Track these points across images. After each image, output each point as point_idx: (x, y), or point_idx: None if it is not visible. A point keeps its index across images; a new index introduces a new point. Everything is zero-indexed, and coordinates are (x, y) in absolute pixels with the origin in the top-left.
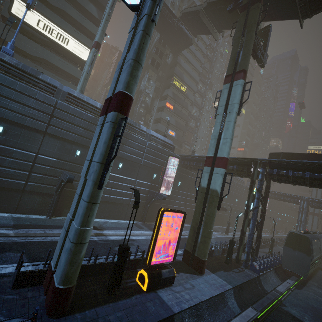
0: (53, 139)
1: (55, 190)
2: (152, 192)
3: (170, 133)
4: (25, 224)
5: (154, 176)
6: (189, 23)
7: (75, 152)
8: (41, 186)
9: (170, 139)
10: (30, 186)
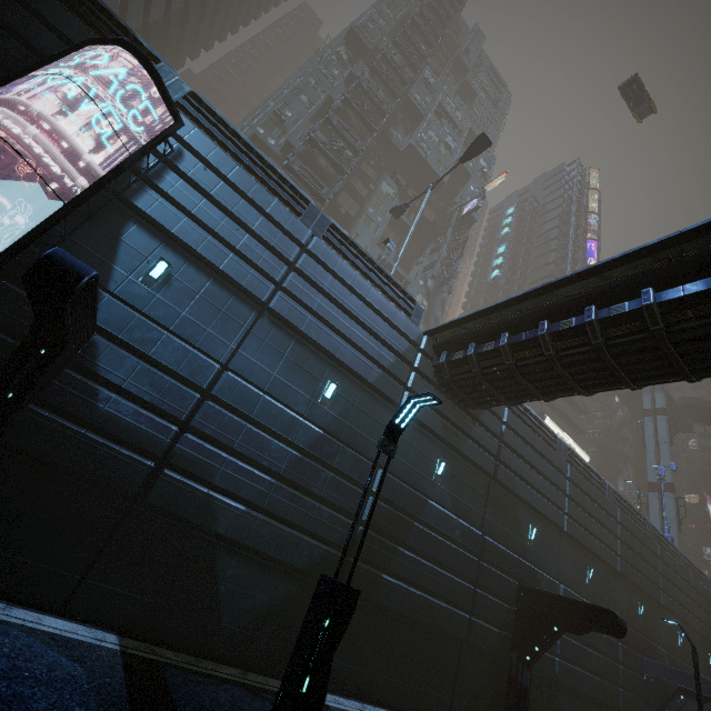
0: None
1: None
2: None
3: None
4: None
5: None
6: (699, 414)
7: None
8: None
9: None
10: None
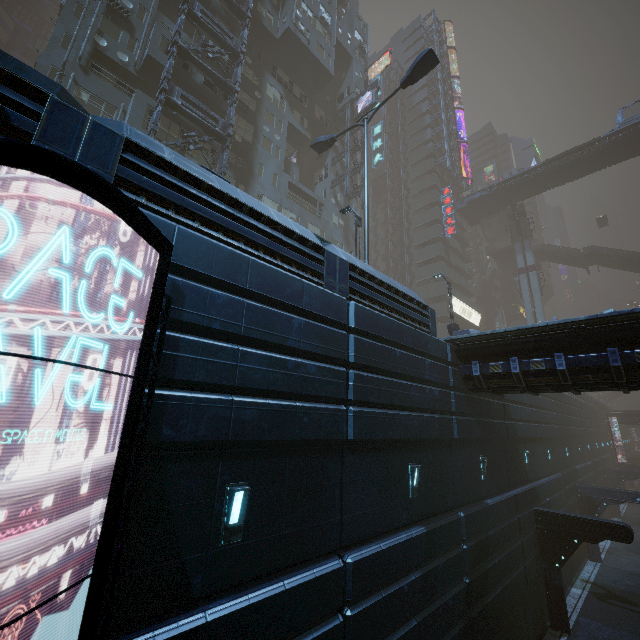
0: (592, 440)
1: None
2: (623, 465)
3: None
4: None
5: (607, 444)
6: (547, 256)
7: (596, 446)
8: None
9: None
10: None
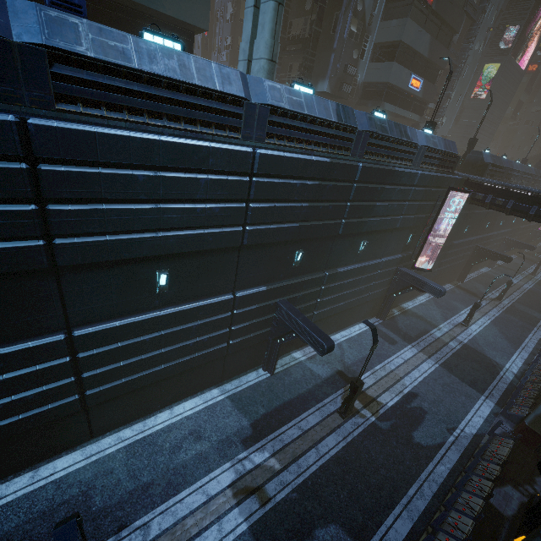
0: (255, 251)
1: (268, 333)
2: (409, 276)
3: (412, 85)
4: (260, 415)
5: (409, 239)
6: None
7: (292, 258)
8: (250, 338)
9: (407, 100)
10: (235, 345)
